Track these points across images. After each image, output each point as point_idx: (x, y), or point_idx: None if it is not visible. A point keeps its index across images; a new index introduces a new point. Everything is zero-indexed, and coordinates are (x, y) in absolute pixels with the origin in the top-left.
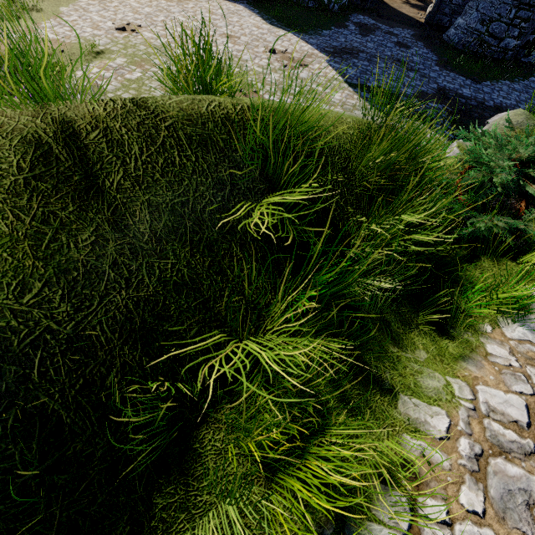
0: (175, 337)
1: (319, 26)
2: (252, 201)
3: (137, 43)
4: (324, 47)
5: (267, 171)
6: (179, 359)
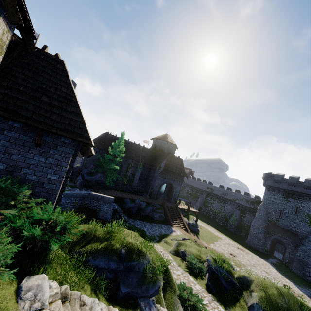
0: None
1: (306, 286)
2: (298, 307)
3: (236, 260)
4: (310, 295)
5: (299, 305)
6: None
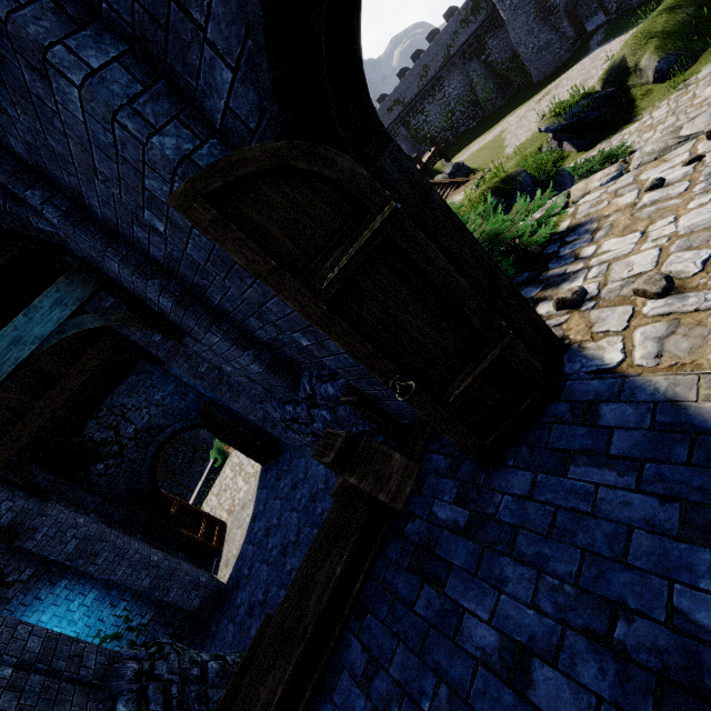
0: (707, 7)
1: None
2: None
3: None
4: None
5: None
6: (710, 8)
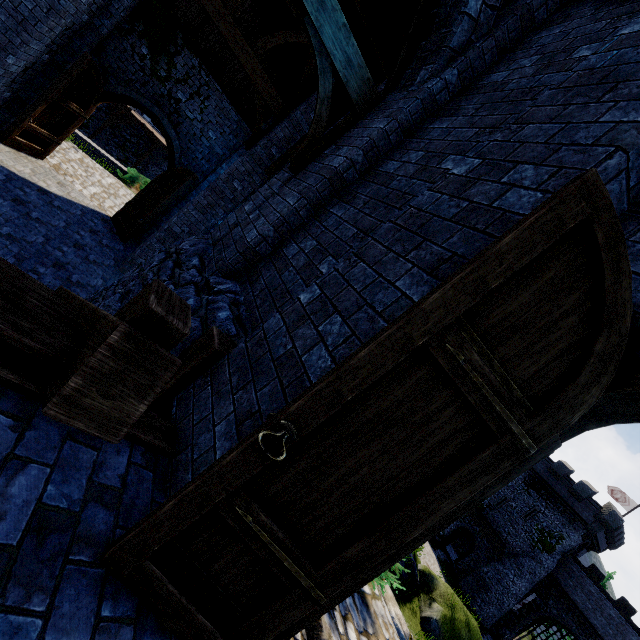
0: None
1: None
2: None
3: None
4: None
5: None
6: None
